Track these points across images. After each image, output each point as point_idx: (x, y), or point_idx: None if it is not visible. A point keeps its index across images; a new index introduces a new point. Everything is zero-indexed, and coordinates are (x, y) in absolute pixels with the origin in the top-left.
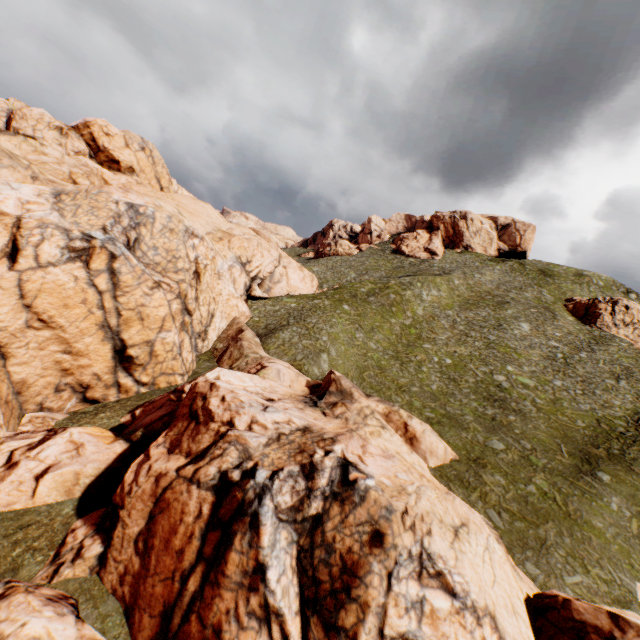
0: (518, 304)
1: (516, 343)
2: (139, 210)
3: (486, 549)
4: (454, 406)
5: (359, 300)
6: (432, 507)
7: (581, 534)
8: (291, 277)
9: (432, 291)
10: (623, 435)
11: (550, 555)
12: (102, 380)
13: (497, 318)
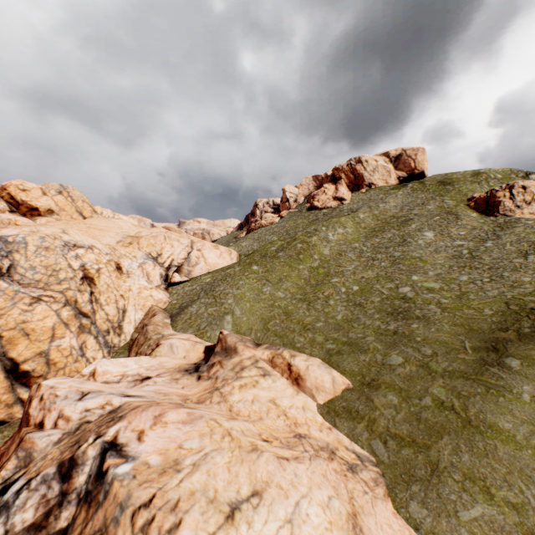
0: (421, 217)
1: (421, 252)
2: (8, 240)
3: (287, 523)
4: (357, 330)
5: (268, 258)
6: (207, 481)
7: (484, 446)
8: (208, 257)
9: (338, 230)
10: (534, 311)
11: (442, 485)
12: (1, 401)
13: (401, 235)
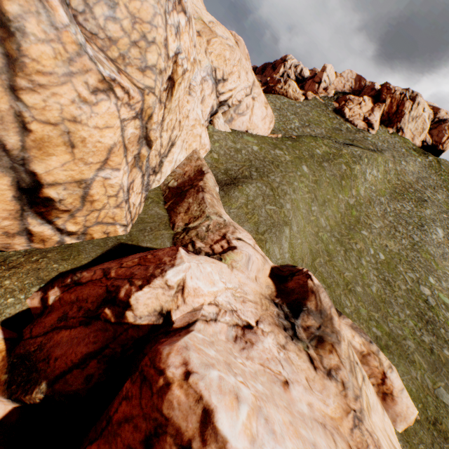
0: (433, 205)
1: (433, 250)
2: None
3: None
4: (394, 322)
5: (315, 163)
6: None
7: None
8: (255, 112)
9: (373, 171)
10: None
11: None
12: None
13: (419, 216)
